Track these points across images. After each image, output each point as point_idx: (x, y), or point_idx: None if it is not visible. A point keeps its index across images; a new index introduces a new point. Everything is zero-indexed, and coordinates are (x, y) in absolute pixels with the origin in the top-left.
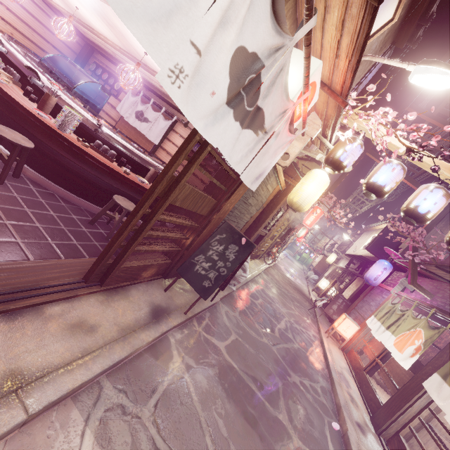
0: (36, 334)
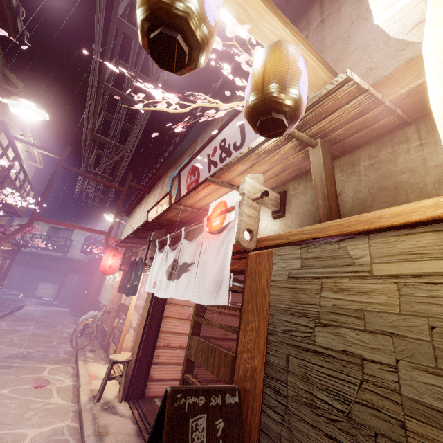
0: (125, 440)
